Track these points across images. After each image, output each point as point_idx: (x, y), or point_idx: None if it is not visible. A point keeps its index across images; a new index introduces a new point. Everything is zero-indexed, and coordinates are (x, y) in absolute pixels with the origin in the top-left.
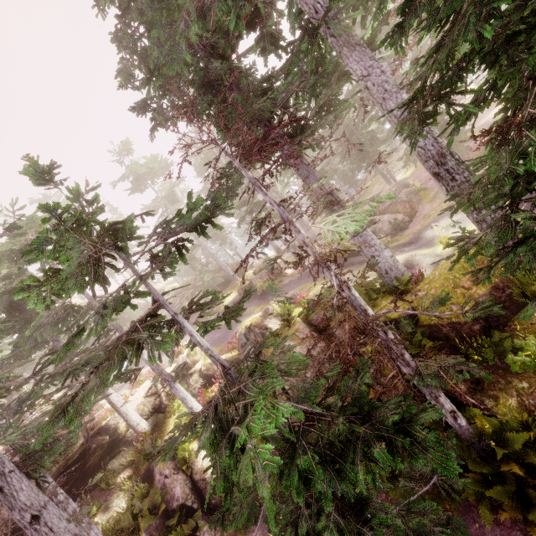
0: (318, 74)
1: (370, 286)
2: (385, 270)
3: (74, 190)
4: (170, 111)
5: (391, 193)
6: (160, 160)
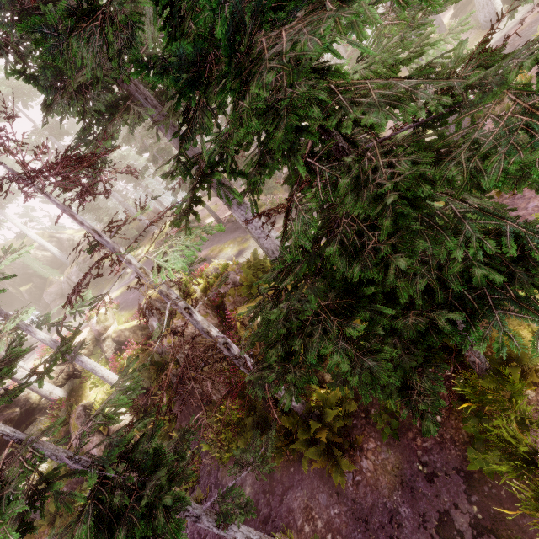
0: None
1: (258, 266)
2: (272, 251)
3: None
4: None
5: None
6: None
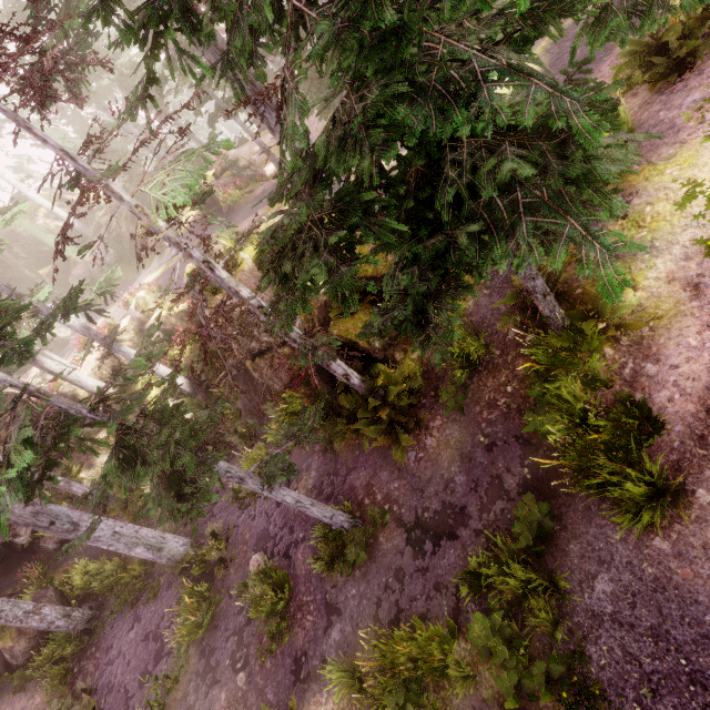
0: None
1: None
2: None
3: None
4: None
5: None
6: None
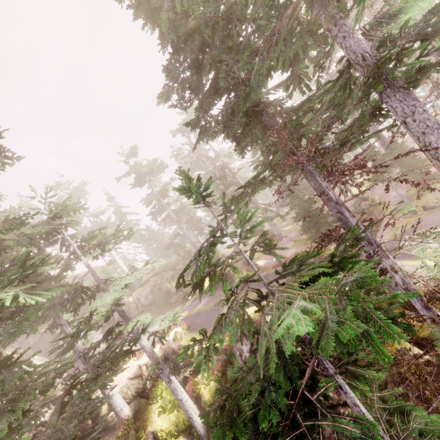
0: (340, 108)
1: None
2: (395, 283)
3: (242, 214)
4: (213, 128)
5: (352, 204)
6: (159, 163)
